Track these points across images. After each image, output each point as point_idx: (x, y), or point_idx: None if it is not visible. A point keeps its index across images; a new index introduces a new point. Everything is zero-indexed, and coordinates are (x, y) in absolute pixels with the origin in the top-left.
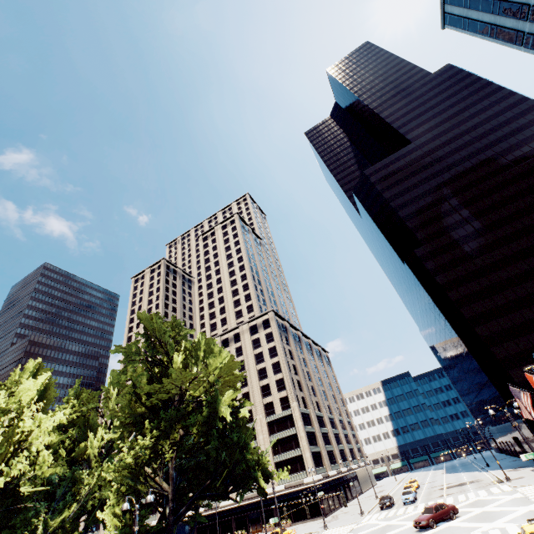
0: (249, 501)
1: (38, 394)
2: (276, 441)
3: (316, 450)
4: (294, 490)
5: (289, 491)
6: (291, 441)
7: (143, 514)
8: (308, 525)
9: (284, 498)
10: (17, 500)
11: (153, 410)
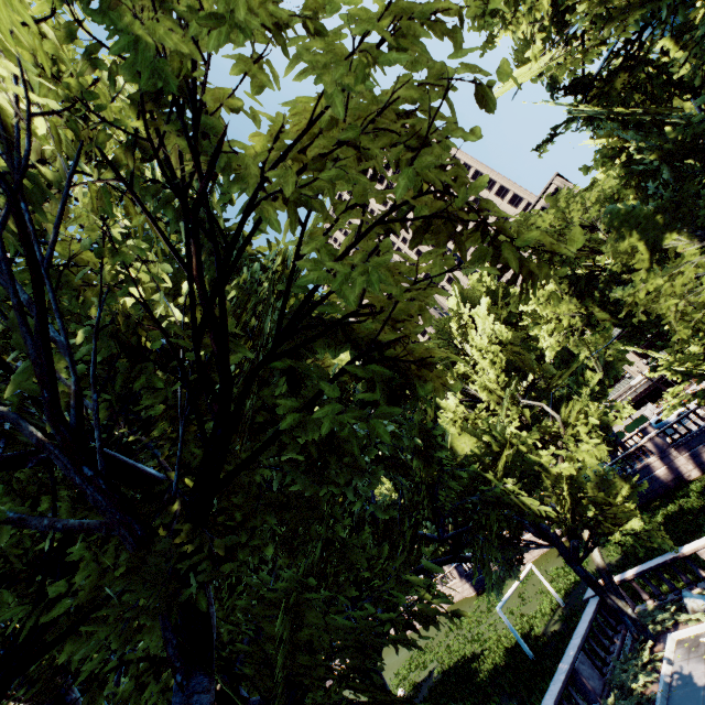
0: None
1: None
2: None
3: None
4: None
5: None
6: None
7: None
8: None
9: None
10: None
11: None
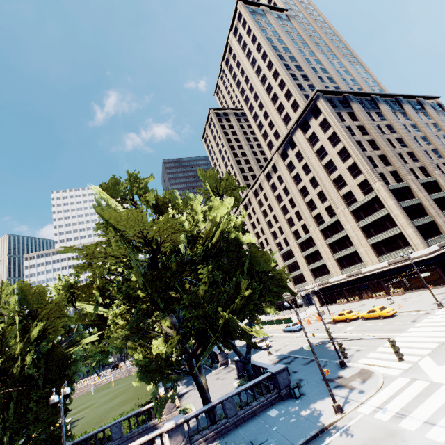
0: (353, 278)
1: (21, 296)
2: (366, 226)
3: (425, 222)
4: (400, 265)
5: (393, 267)
6: (384, 222)
7: (147, 361)
8: (422, 296)
9: (390, 273)
10: (65, 357)
11: (151, 267)
